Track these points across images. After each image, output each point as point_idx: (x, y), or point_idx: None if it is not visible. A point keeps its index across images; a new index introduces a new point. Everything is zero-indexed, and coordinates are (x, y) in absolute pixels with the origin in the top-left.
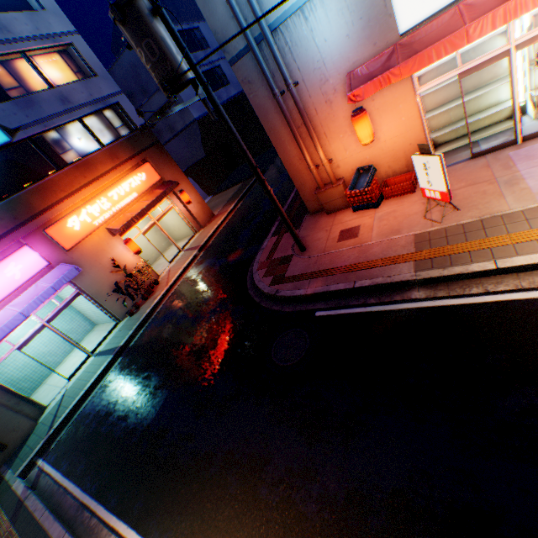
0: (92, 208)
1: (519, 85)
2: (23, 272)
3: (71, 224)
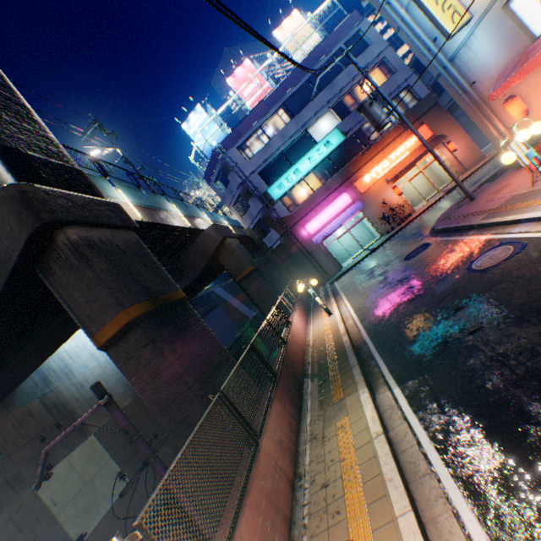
0: (377, 168)
1: None
2: (342, 205)
3: (365, 180)
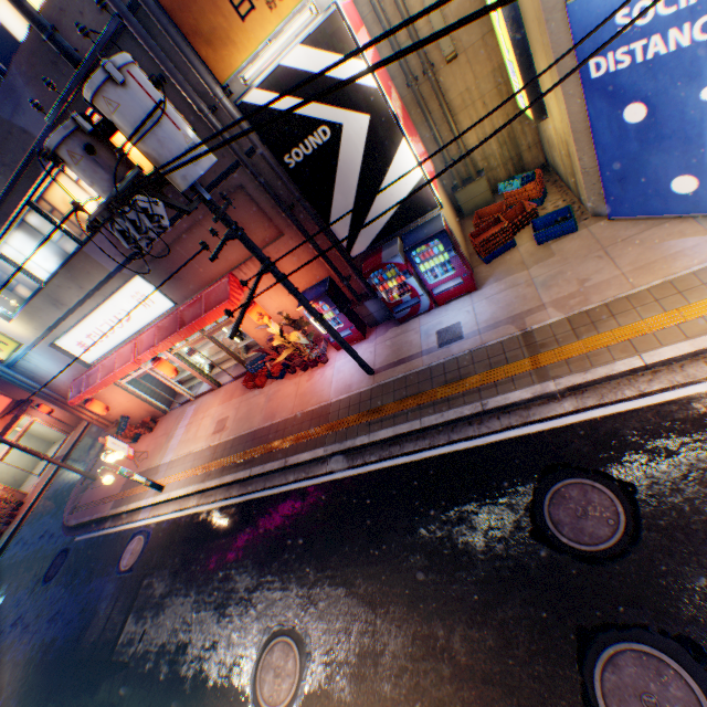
0: None
1: (198, 357)
2: None
3: None
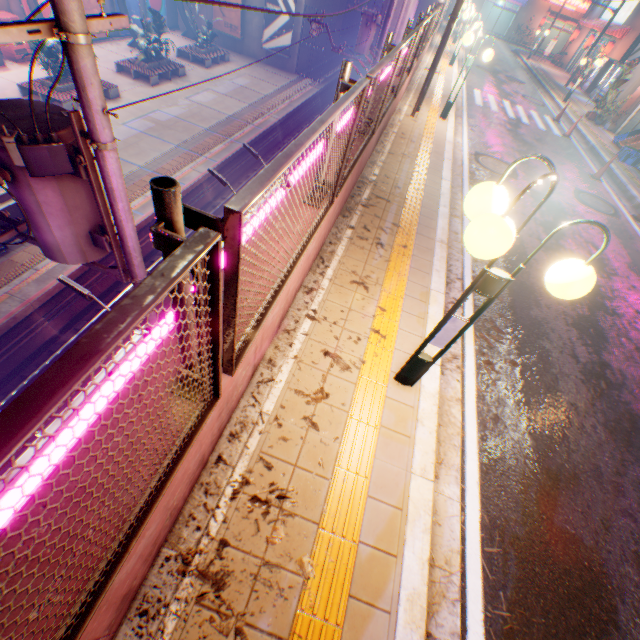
0: None
1: None
2: None
3: None
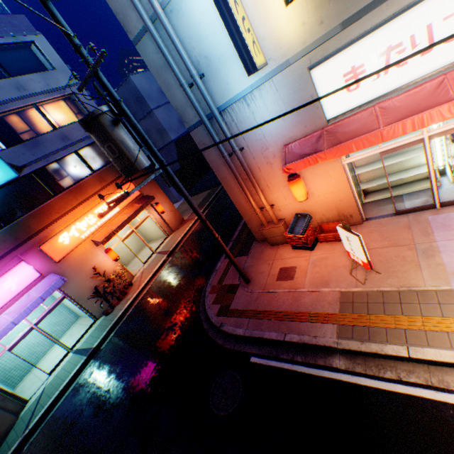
0: (81, 224)
1: (438, 153)
2: (19, 284)
3: (62, 239)
